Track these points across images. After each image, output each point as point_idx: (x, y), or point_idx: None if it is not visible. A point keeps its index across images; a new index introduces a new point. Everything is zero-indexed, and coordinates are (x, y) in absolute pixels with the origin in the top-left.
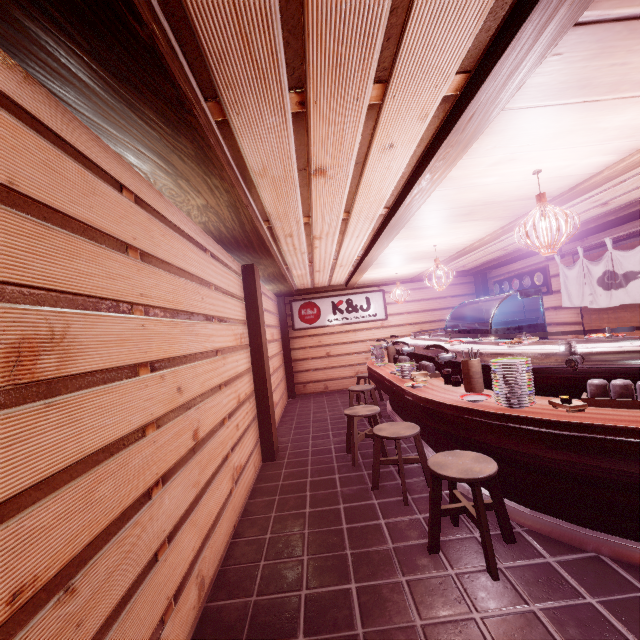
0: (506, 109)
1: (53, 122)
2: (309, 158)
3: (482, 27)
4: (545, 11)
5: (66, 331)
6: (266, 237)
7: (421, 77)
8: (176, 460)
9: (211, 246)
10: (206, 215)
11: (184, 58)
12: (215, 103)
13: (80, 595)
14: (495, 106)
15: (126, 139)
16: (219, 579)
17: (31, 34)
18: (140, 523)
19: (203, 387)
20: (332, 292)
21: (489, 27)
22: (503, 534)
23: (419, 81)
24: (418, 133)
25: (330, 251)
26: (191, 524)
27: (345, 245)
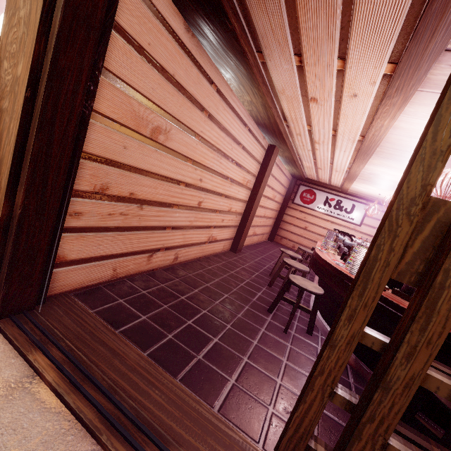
0: (427, 91)
1: (195, 53)
2: (307, 90)
3: (396, 42)
4: (418, 43)
5: (170, 131)
6: (284, 130)
7: (365, 61)
8: (187, 205)
9: (251, 125)
10: (251, 107)
11: (249, 34)
12: (260, 54)
13: (143, 211)
14: (410, 87)
15: (221, 62)
16: (183, 264)
17: (197, 23)
18: (166, 212)
19: (213, 188)
20: (331, 190)
21: (401, 43)
22: (307, 327)
23: (364, 63)
24: (372, 92)
25: (327, 156)
26: (182, 233)
27: (337, 155)
